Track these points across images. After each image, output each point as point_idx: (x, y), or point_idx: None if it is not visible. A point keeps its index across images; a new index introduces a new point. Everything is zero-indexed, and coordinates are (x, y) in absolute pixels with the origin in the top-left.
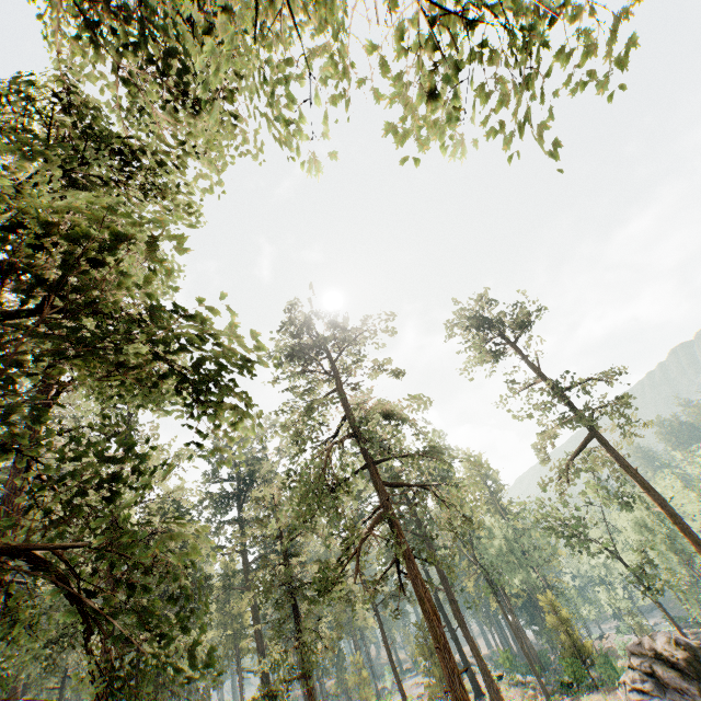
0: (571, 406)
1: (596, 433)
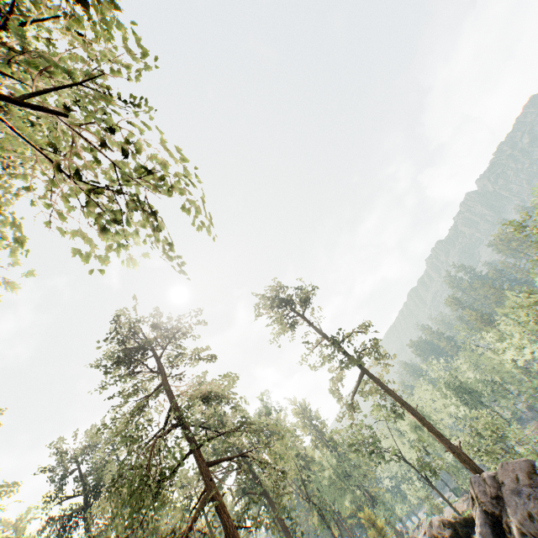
0: (346, 354)
1: (365, 370)
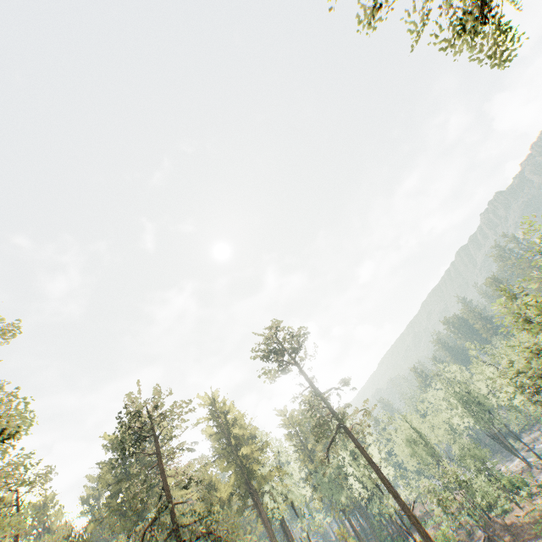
0: (327, 406)
1: (341, 424)
